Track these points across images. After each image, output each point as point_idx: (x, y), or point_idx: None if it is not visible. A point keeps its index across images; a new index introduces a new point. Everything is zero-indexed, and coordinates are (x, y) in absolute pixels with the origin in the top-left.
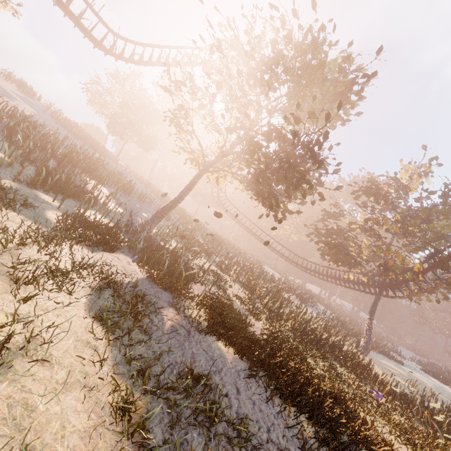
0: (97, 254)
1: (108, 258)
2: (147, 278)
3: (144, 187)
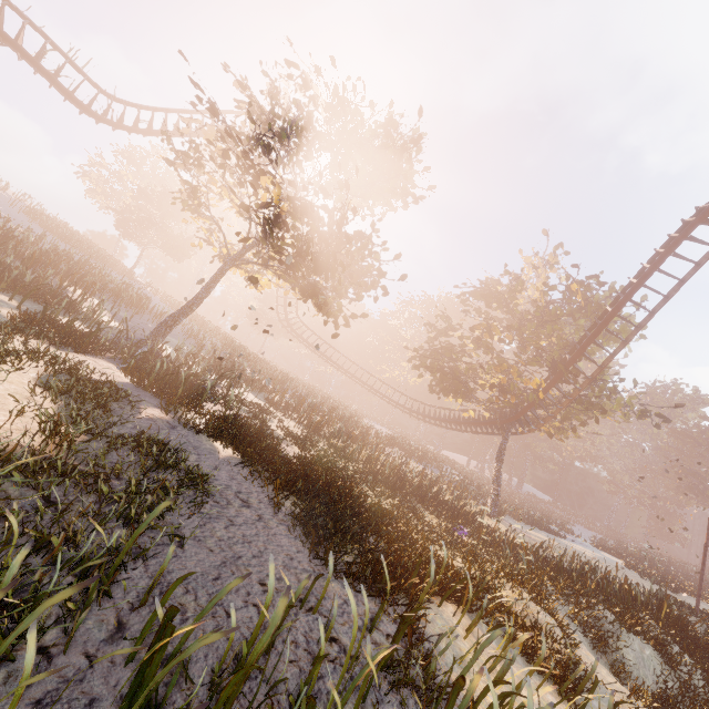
0: (65, 353)
1: (79, 359)
2: (133, 383)
3: (173, 310)
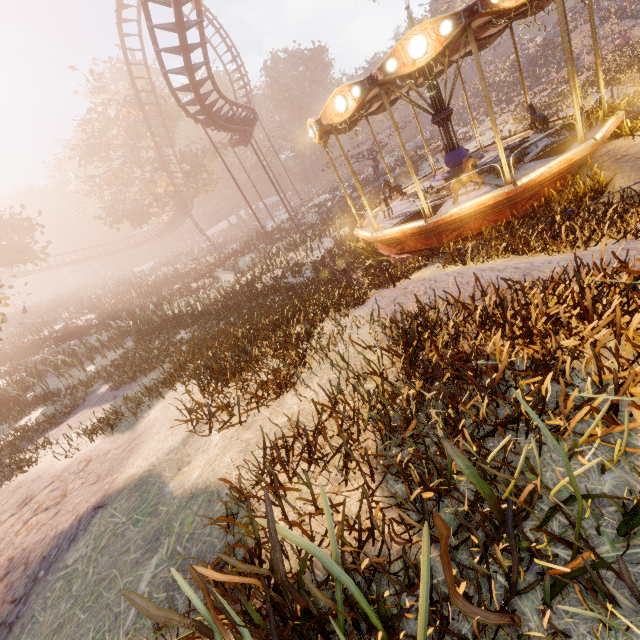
0: None
1: None
2: (13, 364)
3: None
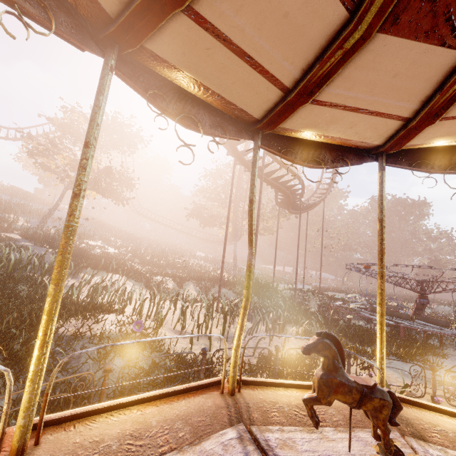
0: None
1: (2, 234)
2: (23, 238)
3: None
